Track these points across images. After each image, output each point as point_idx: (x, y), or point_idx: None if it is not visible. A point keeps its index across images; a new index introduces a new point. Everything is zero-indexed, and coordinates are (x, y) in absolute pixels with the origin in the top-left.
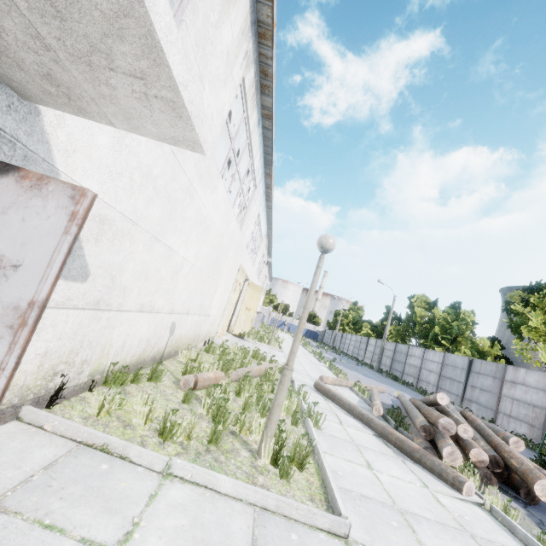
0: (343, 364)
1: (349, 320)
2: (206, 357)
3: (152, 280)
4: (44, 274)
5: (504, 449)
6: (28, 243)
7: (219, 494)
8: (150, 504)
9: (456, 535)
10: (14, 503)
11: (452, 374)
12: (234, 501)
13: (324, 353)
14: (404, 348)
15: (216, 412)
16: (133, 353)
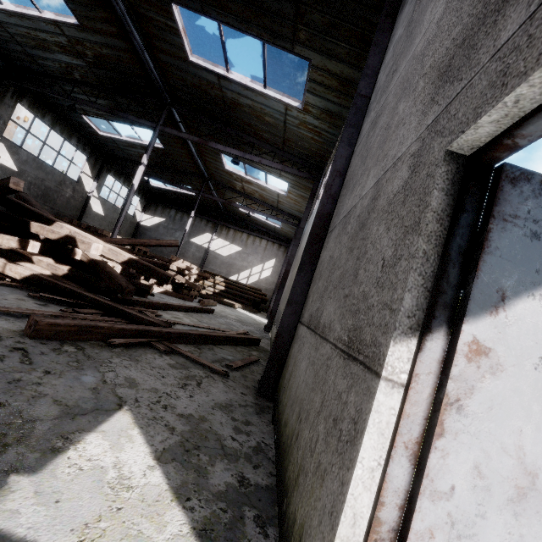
0: None
1: None
2: None
3: None
4: None
5: None
6: None
7: None
8: None
9: None
10: None
11: None
12: None
13: None
14: None
15: None
16: None
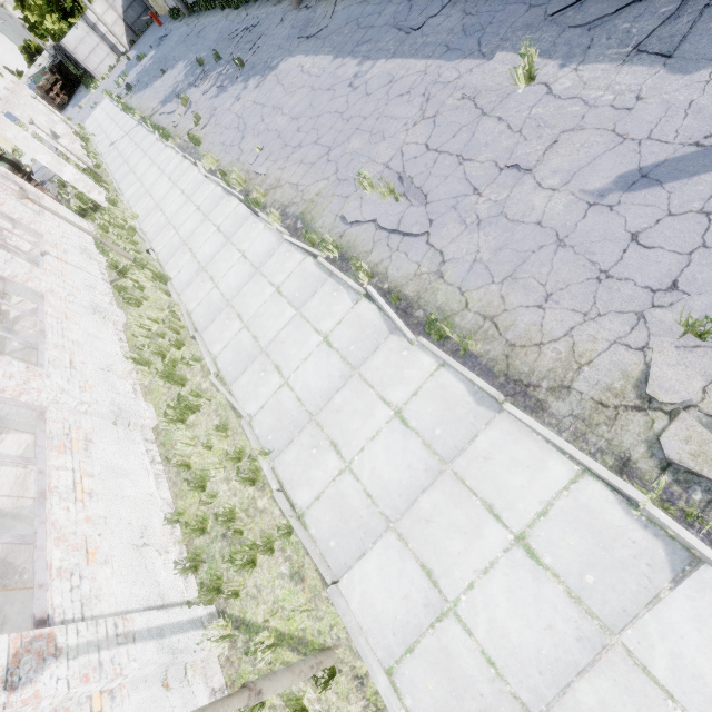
0: None
1: None
2: None
3: None
4: None
5: None
6: None
7: None
8: None
9: None
10: None
11: None
12: None
13: None
14: None
15: None
16: None
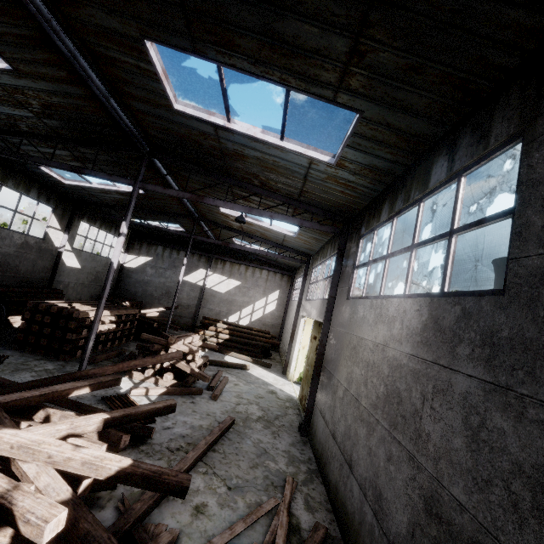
0: None
1: None
2: None
3: None
4: None
5: None
6: None
7: None
8: None
9: None
10: None
11: None
12: None
13: None
14: None
15: None
16: None
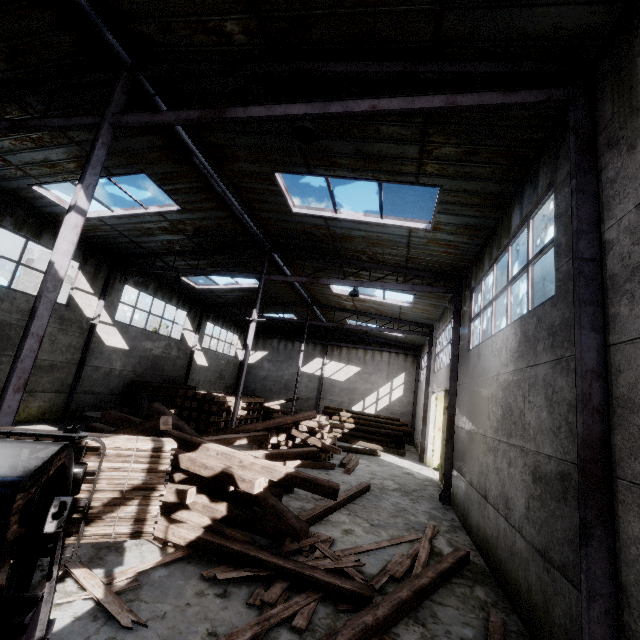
0: None
1: None
2: None
3: None
4: None
5: None
6: None
7: None
8: None
9: None
10: None
11: None
12: None
13: None
14: None
15: None
16: None
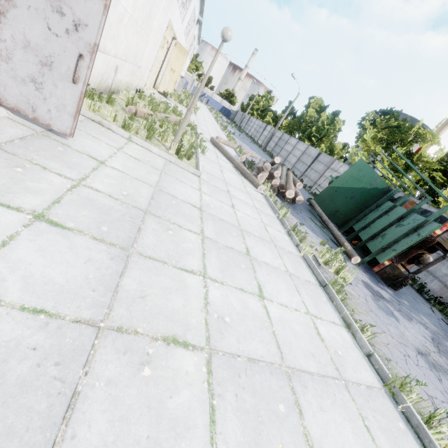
0: (240, 138)
1: (259, 106)
2: (139, 101)
3: (105, 26)
4: (98, 32)
5: (289, 183)
6: (89, 15)
7: (152, 153)
8: (126, 145)
9: (243, 193)
10: (77, 127)
11: (305, 160)
12: (158, 156)
13: (229, 128)
14: (287, 137)
15: (149, 128)
16: (95, 81)
